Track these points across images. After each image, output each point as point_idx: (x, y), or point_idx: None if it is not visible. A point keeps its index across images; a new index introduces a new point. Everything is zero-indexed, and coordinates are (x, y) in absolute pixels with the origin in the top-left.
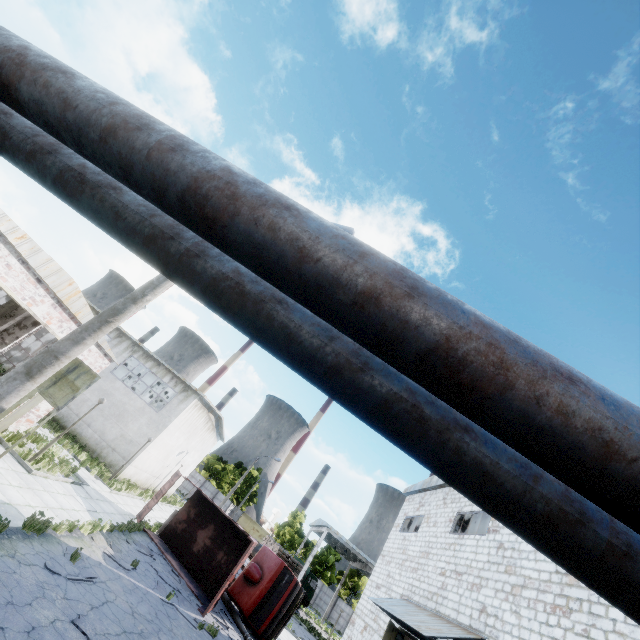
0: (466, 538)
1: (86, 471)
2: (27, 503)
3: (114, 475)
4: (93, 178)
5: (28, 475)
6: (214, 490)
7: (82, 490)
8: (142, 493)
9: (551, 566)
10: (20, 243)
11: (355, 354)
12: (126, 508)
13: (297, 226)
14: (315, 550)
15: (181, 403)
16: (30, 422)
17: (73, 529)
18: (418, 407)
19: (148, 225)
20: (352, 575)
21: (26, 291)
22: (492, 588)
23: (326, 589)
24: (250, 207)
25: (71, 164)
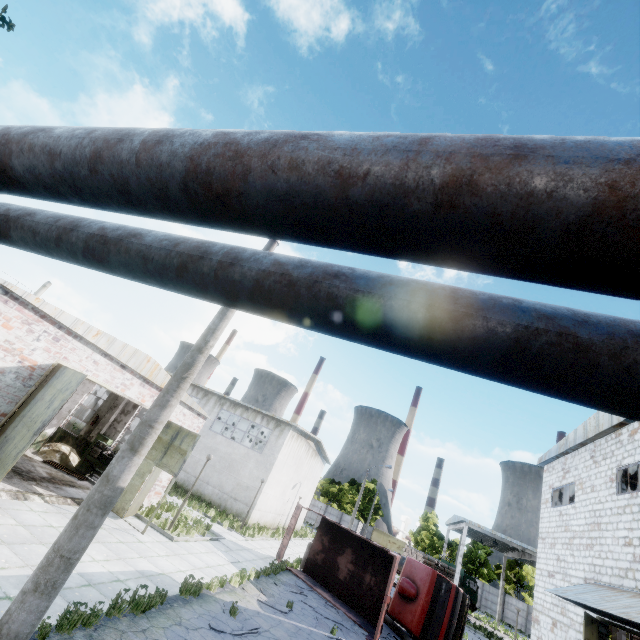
0: None
1: (219, 526)
2: (177, 569)
3: (243, 523)
4: (113, 235)
5: (171, 543)
6: (338, 513)
7: (220, 544)
8: (273, 533)
9: None
10: (97, 339)
11: (450, 300)
12: (264, 551)
13: (323, 149)
14: (461, 549)
15: (278, 438)
16: (158, 494)
17: (224, 584)
18: (567, 334)
19: (175, 255)
20: (511, 567)
21: (116, 379)
22: None
23: (488, 588)
24: (259, 156)
25: (92, 231)
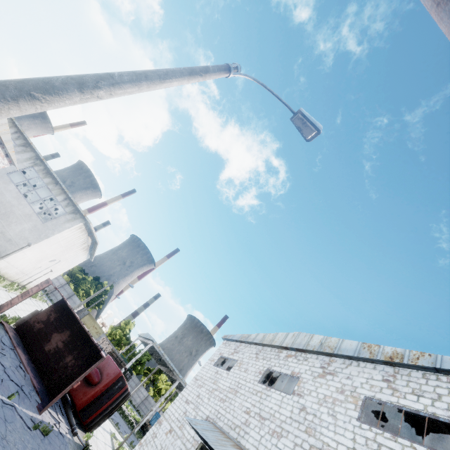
0: (272, 391)
1: None
2: None
3: None
4: None
5: None
6: (71, 292)
7: None
8: (8, 285)
9: (349, 442)
10: None
11: None
12: None
13: None
14: (139, 355)
15: (67, 222)
16: None
17: None
18: None
19: None
20: (155, 372)
21: None
22: (292, 441)
23: (134, 377)
24: None
25: None
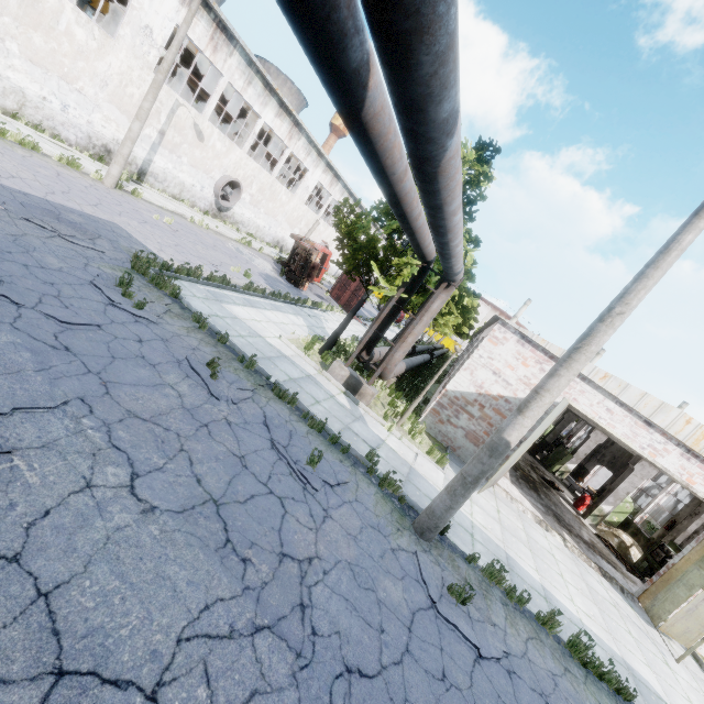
0: None
1: None
2: None
3: None
4: None
5: None
6: None
7: None
8: None
9: None
10: (605, 383)
11: None
12: None
13: None
14: None
15: None
16: None
17: None
18: None
19: None
20: None
21: (639, 438)
22: None
23: None
24: None
25: None
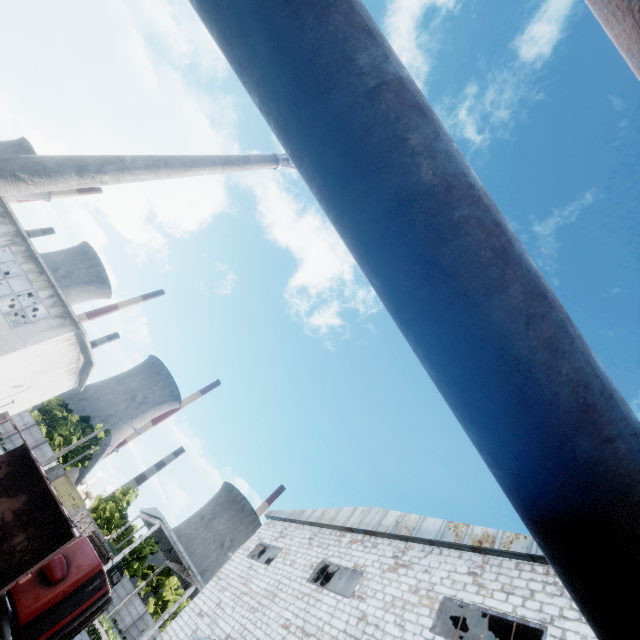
0: (325, 594)
1: None
2: None
3: None
4: None
5: None
6: (41, 438)
7: None
8: None
9: None
10: None
11: None
12: None
13: None
14: (137, 542)
15: (50, 330)
16: None
17: None
18: None
19: None
20: (162, 572)
21: None
22: None
23: (126, 581)
24: None
25: None
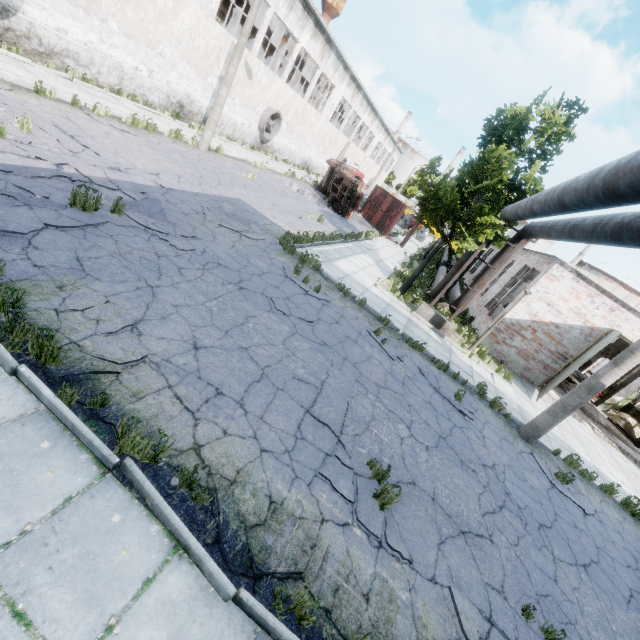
0: None
1: None
2: None
3: None
4: (577, 223)
5: None
6: None
7: None
8: None
9: None
10: None
11: None
12: None
13: (575, 183)
14: None
15: None
16: None
17: None
18: None
19: (591, 226)
20: None
21: None
22: None
23: None
24: (566, 190)
25: (571, 224)
